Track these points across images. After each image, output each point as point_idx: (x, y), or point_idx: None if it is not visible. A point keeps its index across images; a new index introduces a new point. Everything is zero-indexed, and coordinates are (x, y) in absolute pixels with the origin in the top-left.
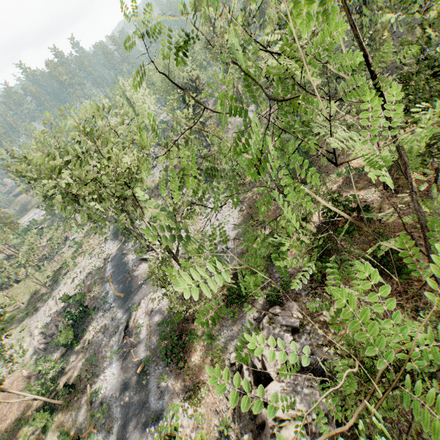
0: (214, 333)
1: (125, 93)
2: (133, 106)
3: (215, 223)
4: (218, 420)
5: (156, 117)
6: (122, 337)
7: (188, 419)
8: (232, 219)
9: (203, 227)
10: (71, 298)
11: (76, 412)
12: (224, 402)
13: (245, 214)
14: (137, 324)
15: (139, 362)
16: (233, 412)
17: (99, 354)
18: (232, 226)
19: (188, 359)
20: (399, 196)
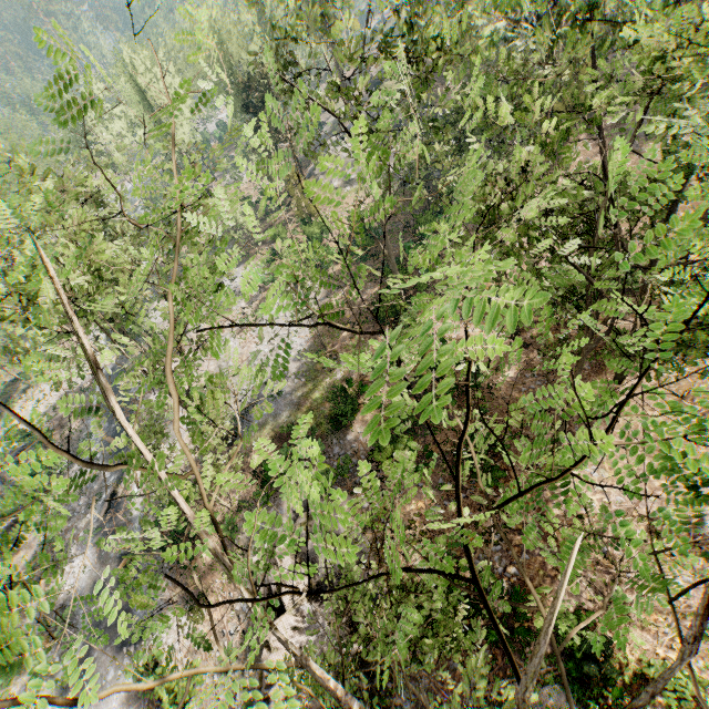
0: (238, 521)
1: (135, 78)
2: (150, 106)
3: (274, 341)
4: (222, 645)
5: (195, 132)
6: (104, 510)
7: (183, 639)
8: (298, 340)
9: (254, 344)
10: (29, 437)
11: (24, 616)
12: (234, 622)
13: (319, 335)
14: (130, 492)
15: (127, 552)
16: (243, 637)
17: (67, 532)
18: (295, 353)
19: (197, 555)
20: (527, 353)
